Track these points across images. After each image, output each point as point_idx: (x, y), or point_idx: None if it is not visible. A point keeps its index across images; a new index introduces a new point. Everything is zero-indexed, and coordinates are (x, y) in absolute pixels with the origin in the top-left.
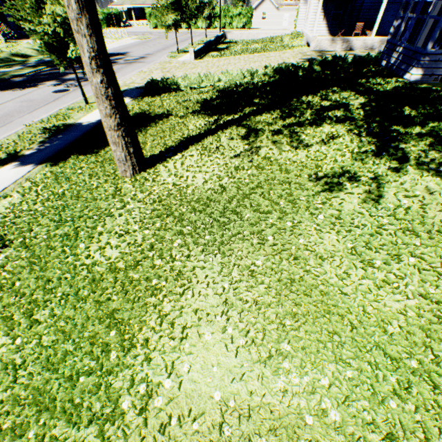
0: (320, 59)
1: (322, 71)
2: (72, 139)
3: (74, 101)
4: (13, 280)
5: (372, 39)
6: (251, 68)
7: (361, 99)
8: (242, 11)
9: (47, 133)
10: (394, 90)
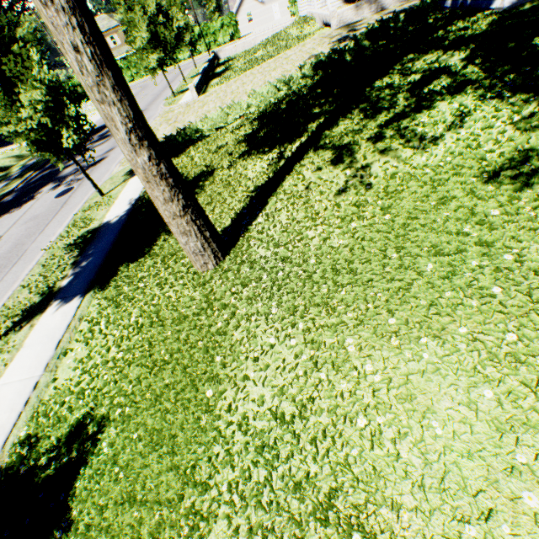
0: (365, 31)
1: (373, 44)
2: (108, 246)
3: (85, 198)
4: (142, 483)
5: None
6: (275, 78)
7: (457, 54)
8: (224, 21)
9: (74, 250)
10: (494, 26)
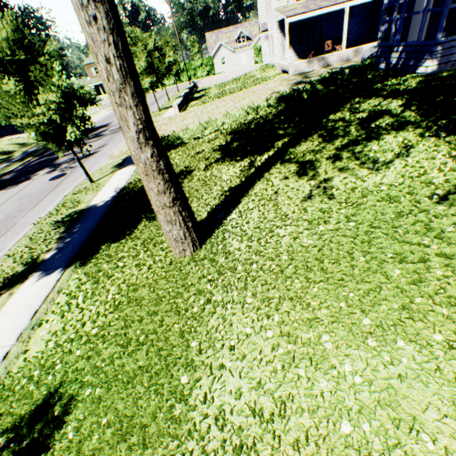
0: (319, 78)
1: (324, 88)
2: (92, 226)
3: (76, 183)
4: None
5: (346, 51)
6: (244, 105)
7: (395, 101)
8: (203, 61)
9: (61, 226)
10: (422, 84)
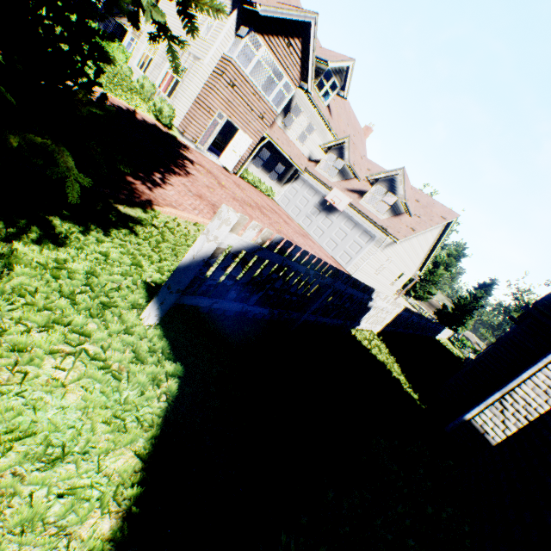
0: None
1: None
2: None
3: None
4: None
5: None
6: None
7: None
8: None
9: None
10: None
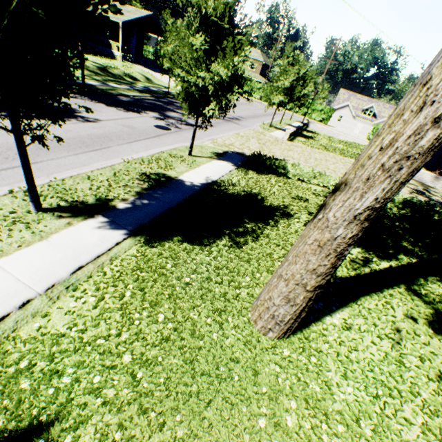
0: None
1: None
2: (173, 203)
3: (174, 144)
4: None
5: None
6: None
7: None
8: (325, 109)
9: (145, 181)
10: None
